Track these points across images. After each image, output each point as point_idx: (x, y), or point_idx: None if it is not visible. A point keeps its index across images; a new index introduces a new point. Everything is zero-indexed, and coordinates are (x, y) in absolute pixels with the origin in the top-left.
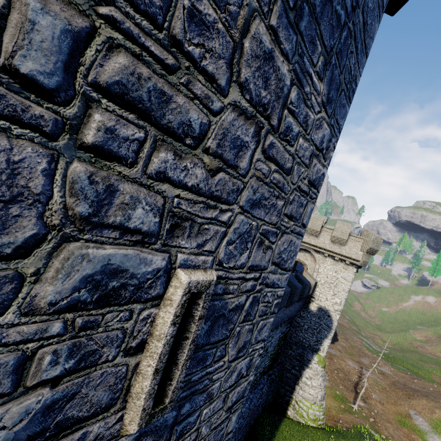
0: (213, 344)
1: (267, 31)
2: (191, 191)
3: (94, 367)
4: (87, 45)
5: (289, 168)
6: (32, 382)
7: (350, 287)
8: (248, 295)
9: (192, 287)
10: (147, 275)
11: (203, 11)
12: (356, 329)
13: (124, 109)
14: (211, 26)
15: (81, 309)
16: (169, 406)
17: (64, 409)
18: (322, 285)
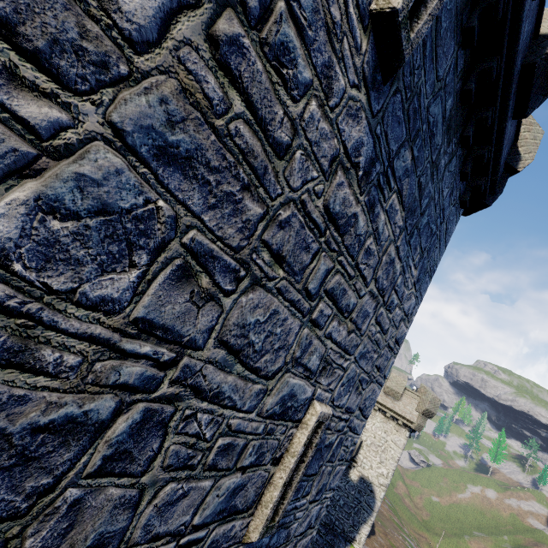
0: (308, 476)
1: (394, 248)
2: (337, 345)
3: (259, 466)
4: (329, 273)
5: (386, 329)
6: (239, 464)
7: (400, 455)
8: (338, 435)
9: (321, 417)
10: (301, 401)
11: (371, 248)
12: (398, 521)
13: (329, 300)
14: (372, 253)
15: (273, 418)
16: (275, 526)
17: (237, 496)
18: (367, 447)
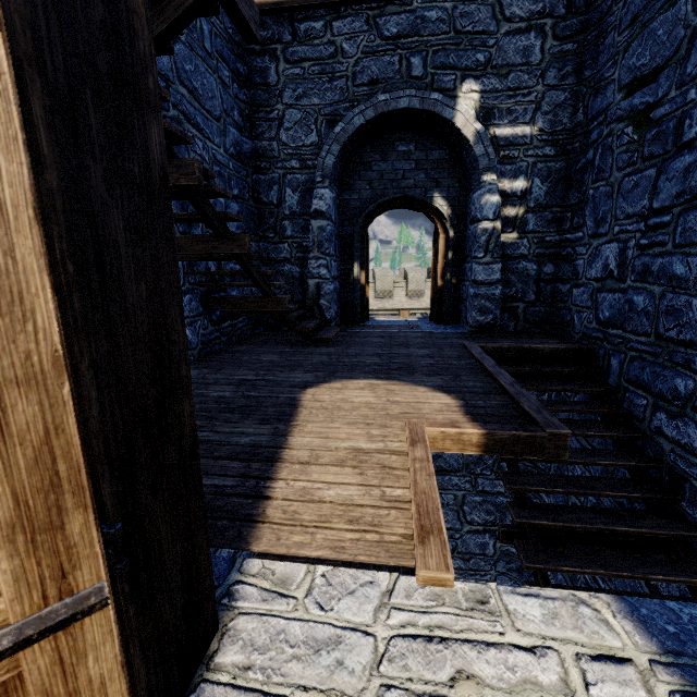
0: None
1: None
2: None
3: None
4: None
5: None
6: None
7: None
8: None
9: None
10: None
11: None
12: None
13: None
14: None
15: None
16: None
17: None
18: None
